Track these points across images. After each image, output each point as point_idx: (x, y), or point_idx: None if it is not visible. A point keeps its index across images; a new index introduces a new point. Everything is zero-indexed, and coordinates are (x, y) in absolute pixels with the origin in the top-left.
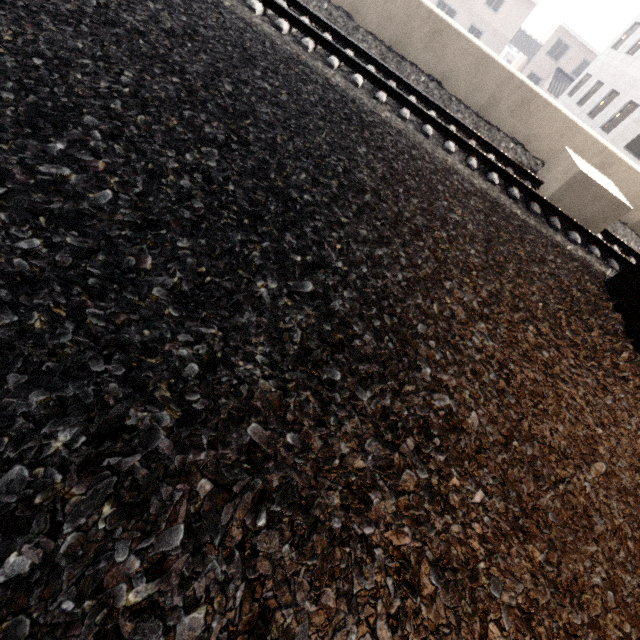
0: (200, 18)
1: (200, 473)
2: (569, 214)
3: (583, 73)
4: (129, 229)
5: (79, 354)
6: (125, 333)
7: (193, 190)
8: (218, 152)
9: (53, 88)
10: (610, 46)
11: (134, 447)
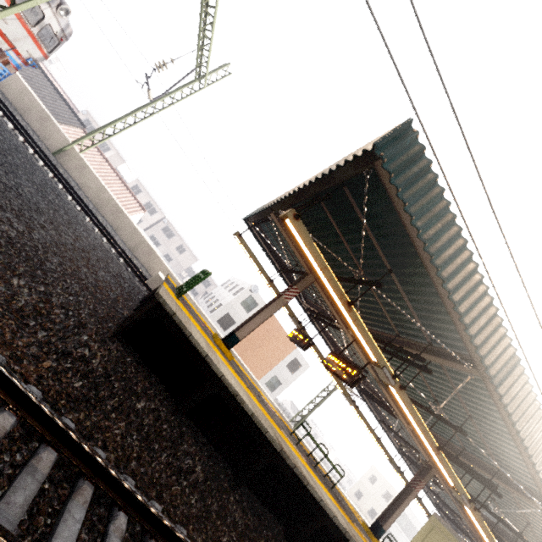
0: (4, 131)
1: None
2: None
3: (211, 292)
4: None
5: None
6: None
7: None
8: None
9: None
10: (221, 285)
11: None
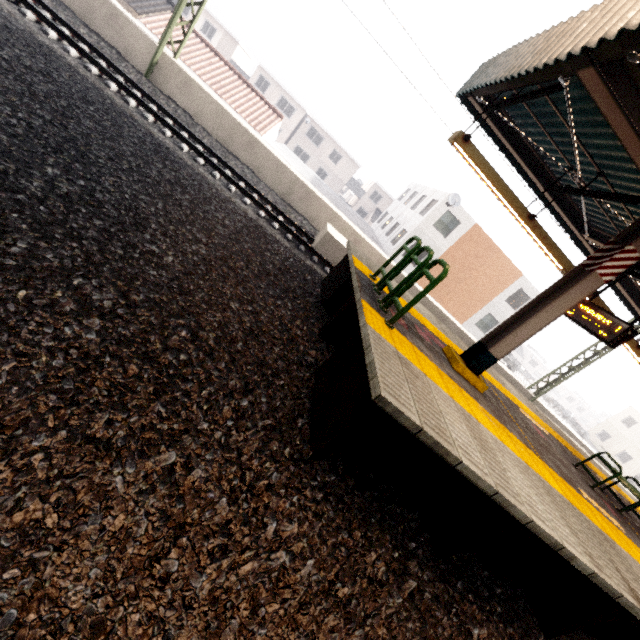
0: (56, 71)
1: None
2: (328, 259)
3: (385, 211)
4: None
5: None
6: None
7: (18, 125)
8: (43, 122)
9: None
10: (397, 199)
11: None
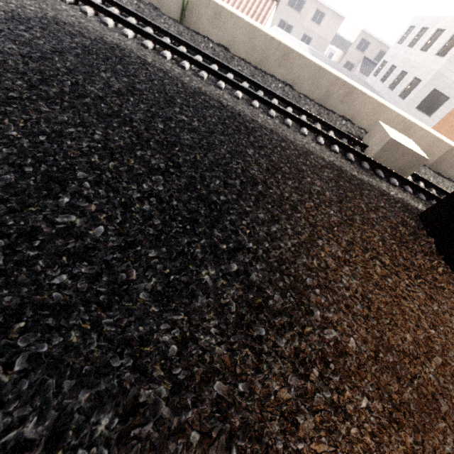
0: (135, 76)
1: (190, 428)
2: (388, 166)
3: (381, 60)
4: (118, 252)
5: (103, 355)
6: (128, 332)
7: (152, 212)
8: (162, 177)
9: (55, 156)
10: (396, 42)
11: (147, 417)
